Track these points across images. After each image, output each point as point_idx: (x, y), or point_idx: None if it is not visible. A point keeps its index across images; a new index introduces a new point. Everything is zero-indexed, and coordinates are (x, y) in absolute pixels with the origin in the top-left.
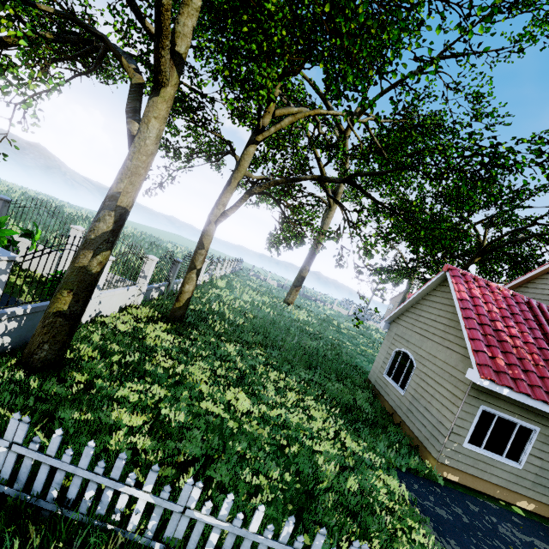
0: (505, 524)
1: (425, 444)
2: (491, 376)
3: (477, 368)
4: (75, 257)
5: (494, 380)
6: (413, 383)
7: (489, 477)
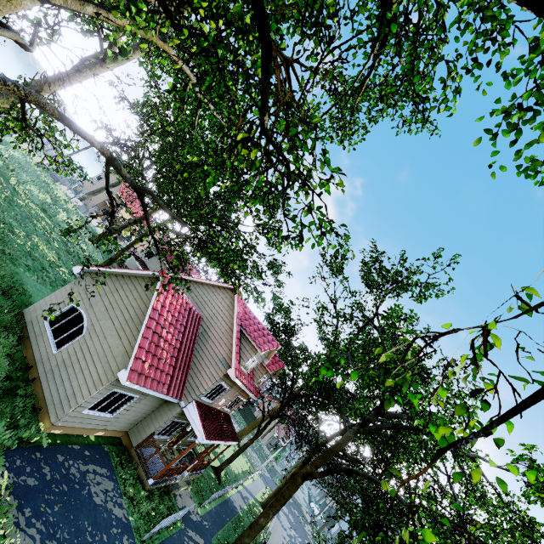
0: (78, 462)
1: (50, 408)
2: (134, 380)
3: (129, 373)
4: None
5: (134, 383)
6: (72, 349)
7: (87, 425)
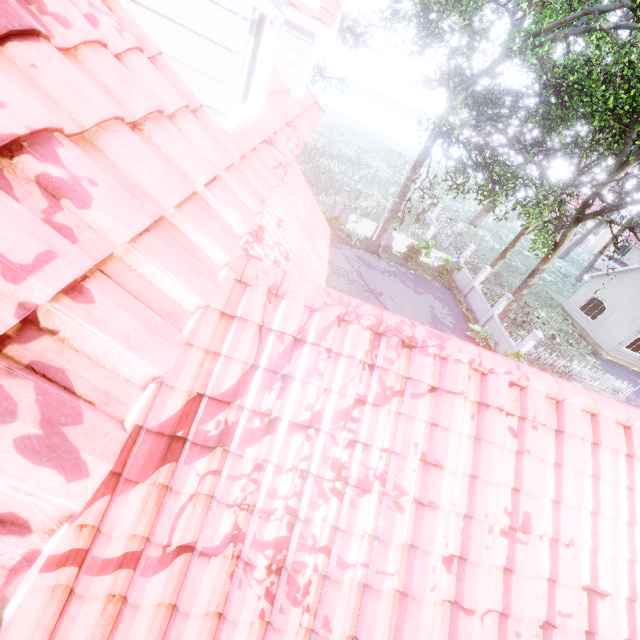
0: (627, 374)
1: (601, 346)
2: None
3: None
4: (520, 291)
5: None
6: (602, 318)
7: (626, 359)
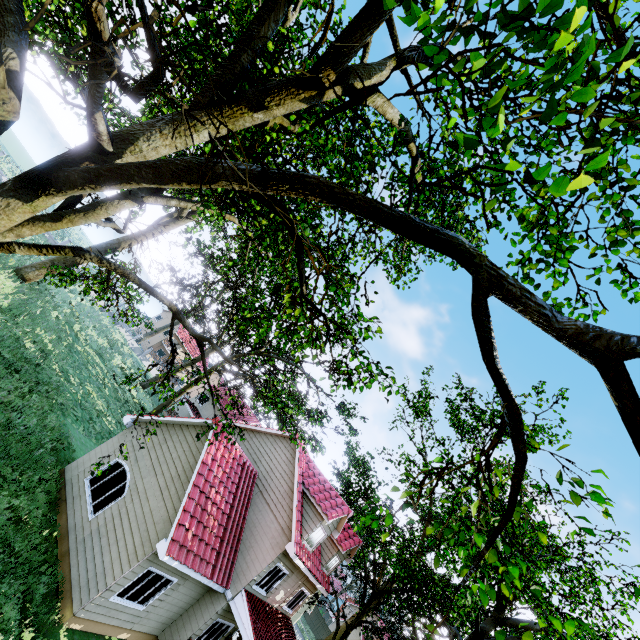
0: None
1: (74, 592)
2: (174, 553)
3: (170, 544)
4: None
5: (174, 557)
6: (110, 513)
7: (112, 620)
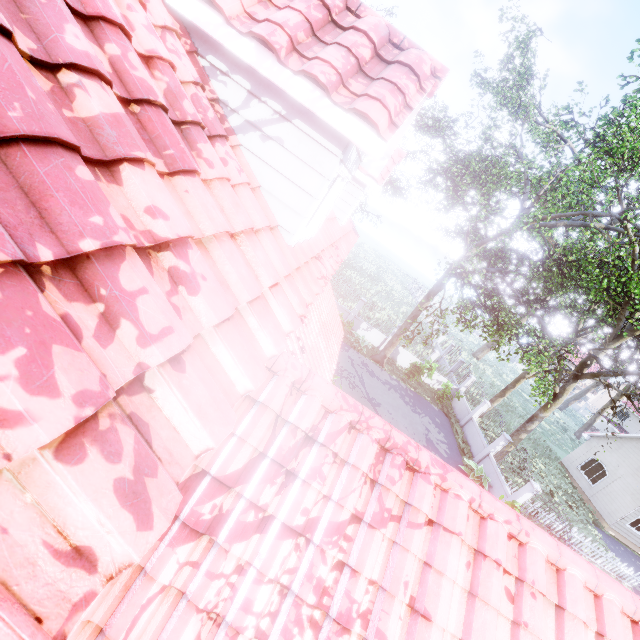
0: (633, 558)
1: (603, 516)
2: None
3: None
4: (518, 434)
5: None
6: (603, 484)
7: (630, 539)
